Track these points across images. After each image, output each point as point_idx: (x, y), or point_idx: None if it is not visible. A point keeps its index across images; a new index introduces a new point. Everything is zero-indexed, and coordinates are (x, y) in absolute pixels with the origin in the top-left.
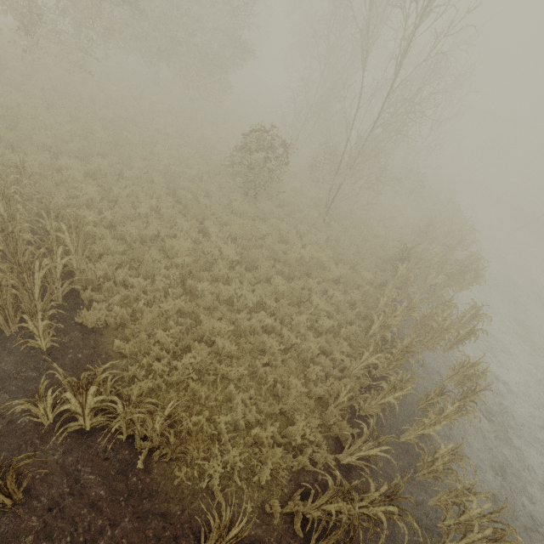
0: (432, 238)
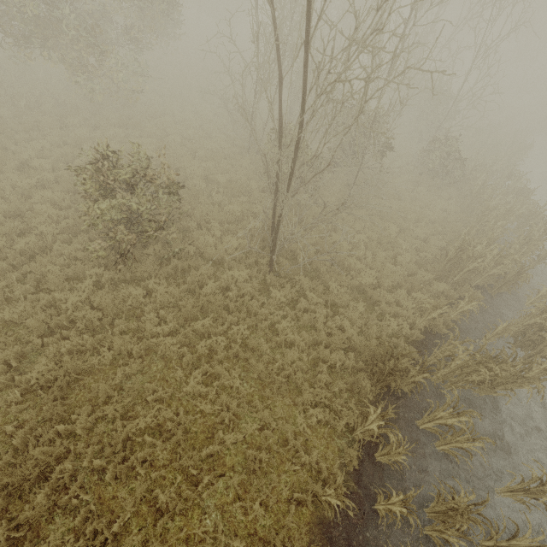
0: (468, 270)
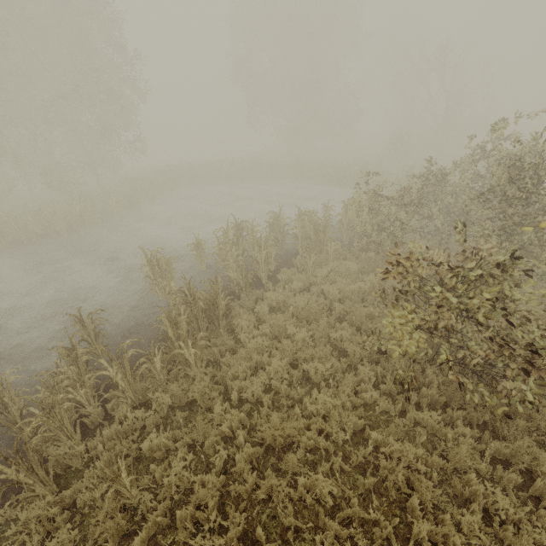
0: None
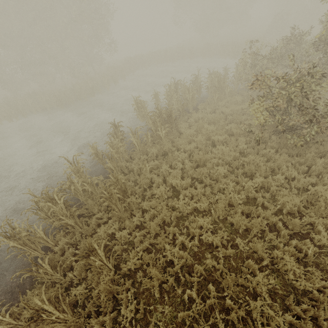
0: None
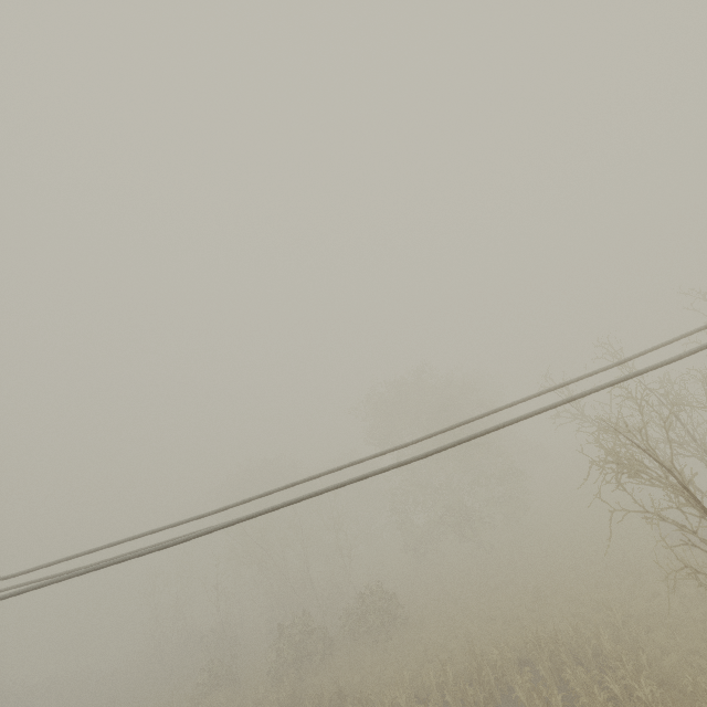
0: None
